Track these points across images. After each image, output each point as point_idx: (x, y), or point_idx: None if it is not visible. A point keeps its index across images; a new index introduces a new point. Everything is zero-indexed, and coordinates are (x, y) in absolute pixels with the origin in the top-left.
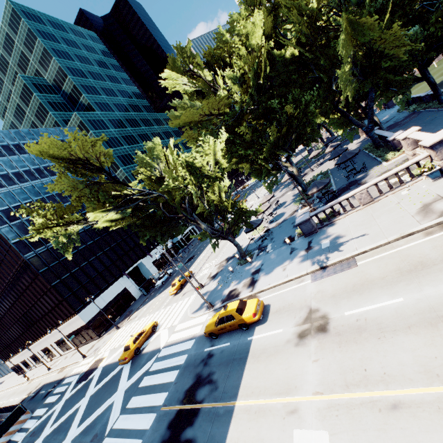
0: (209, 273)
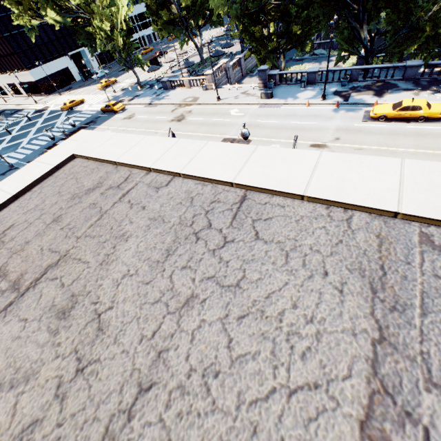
0: (123, 87)
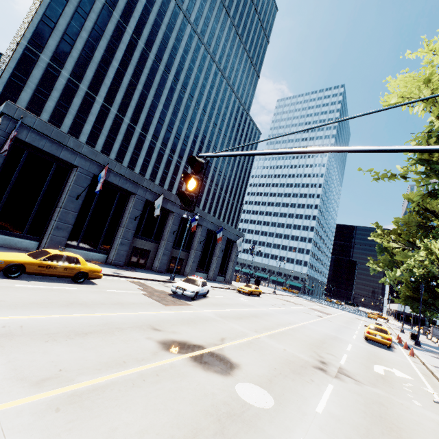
0: None
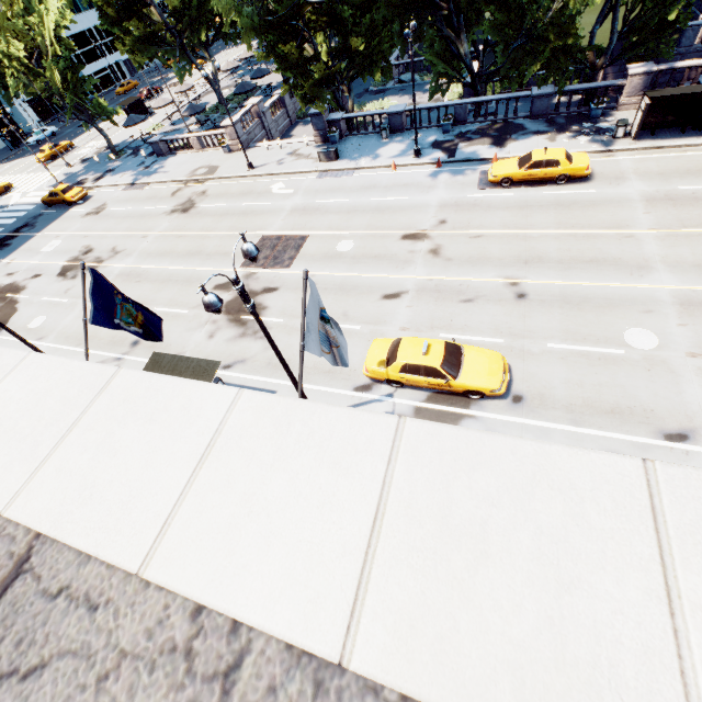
0: (85, 155)
